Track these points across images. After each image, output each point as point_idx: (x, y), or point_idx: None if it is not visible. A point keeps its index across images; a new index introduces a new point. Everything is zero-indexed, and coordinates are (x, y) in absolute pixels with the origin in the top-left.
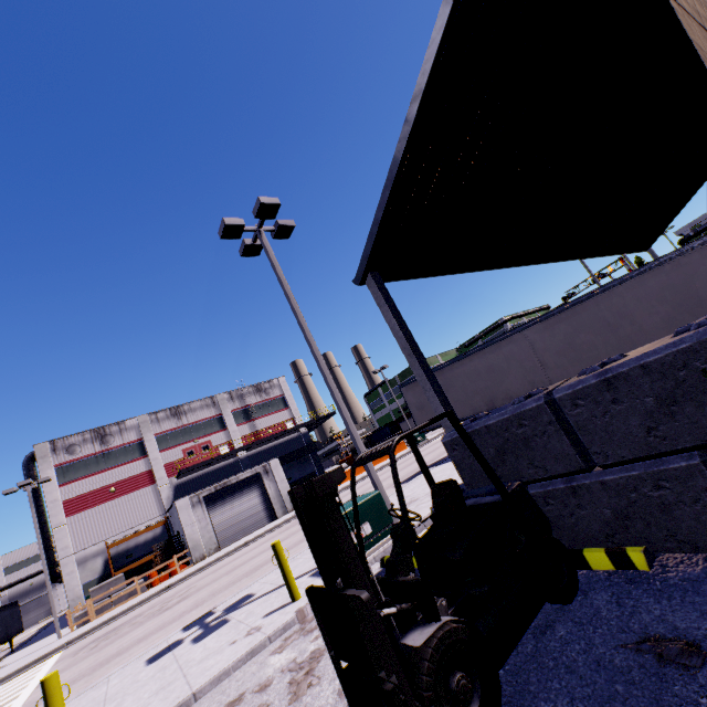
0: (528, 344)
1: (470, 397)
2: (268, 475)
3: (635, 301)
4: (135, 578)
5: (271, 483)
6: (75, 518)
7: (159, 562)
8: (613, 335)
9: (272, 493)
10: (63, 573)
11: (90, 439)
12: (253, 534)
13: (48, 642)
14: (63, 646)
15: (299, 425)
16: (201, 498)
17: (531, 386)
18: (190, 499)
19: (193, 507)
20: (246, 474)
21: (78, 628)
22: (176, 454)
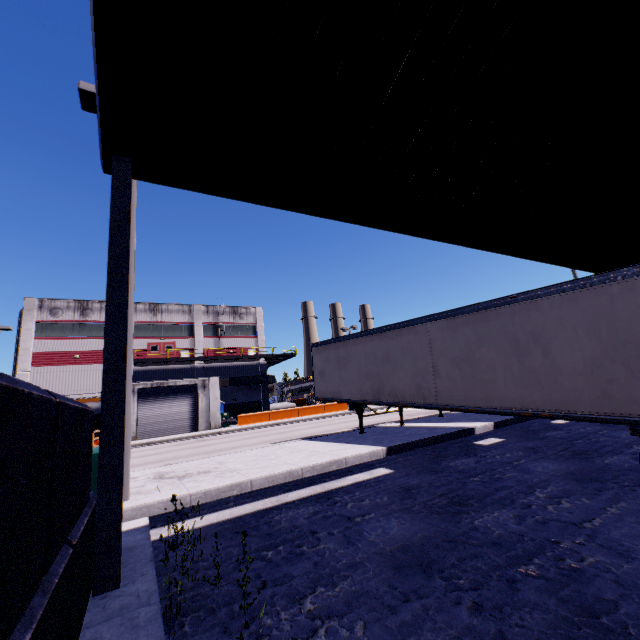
0: (428, 340)
1: (362, 379)
2: (205, 390)
3: (559, 324)
4: None
5: (204, 397)
6: (39, 369)
7: None
8: (518, 361)
9: (202, 406)
10: None
11: (73, 307)
12: (168, 436)
13: None
14: None
15: (257, 355)
16: (136, 389)
17: (418, 390)
18: None
19: None
20: (185, 382)
21: None
22: (141, 344)
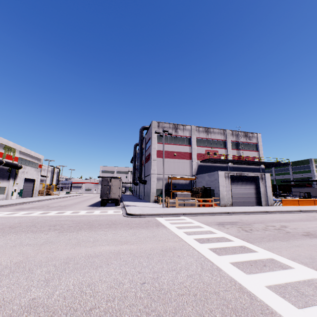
0: None
1: None
2: (262, 180)
3: None
4: (195, 198)
5: (262, 185)
6: (159, 159)
7: (199, 196)
8: None
9: (262, 191)
10: (151, 180)
11: (171, 127)
12: (254, 207)
13: (151, 205)
14: (182, 214)
15: (268, 162)
16: (229, 175)
17: None
18: (224, 173)
19: (224, 178)
20: (252, 174)
21: (170, 207)
22: (202, 150)
